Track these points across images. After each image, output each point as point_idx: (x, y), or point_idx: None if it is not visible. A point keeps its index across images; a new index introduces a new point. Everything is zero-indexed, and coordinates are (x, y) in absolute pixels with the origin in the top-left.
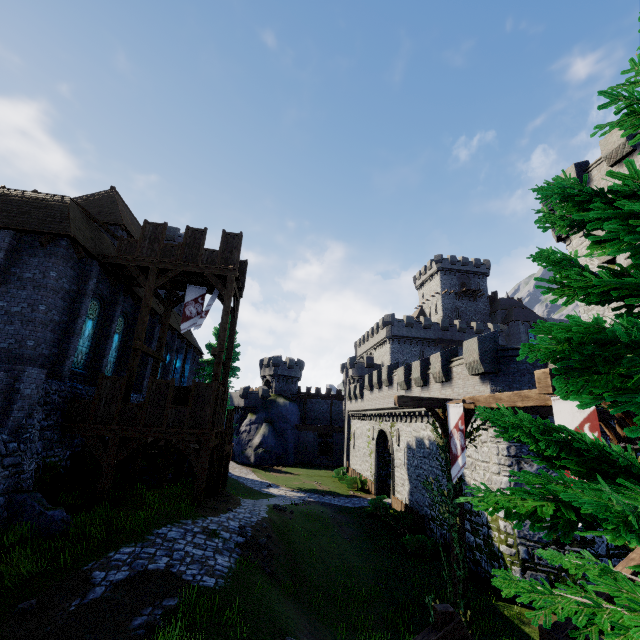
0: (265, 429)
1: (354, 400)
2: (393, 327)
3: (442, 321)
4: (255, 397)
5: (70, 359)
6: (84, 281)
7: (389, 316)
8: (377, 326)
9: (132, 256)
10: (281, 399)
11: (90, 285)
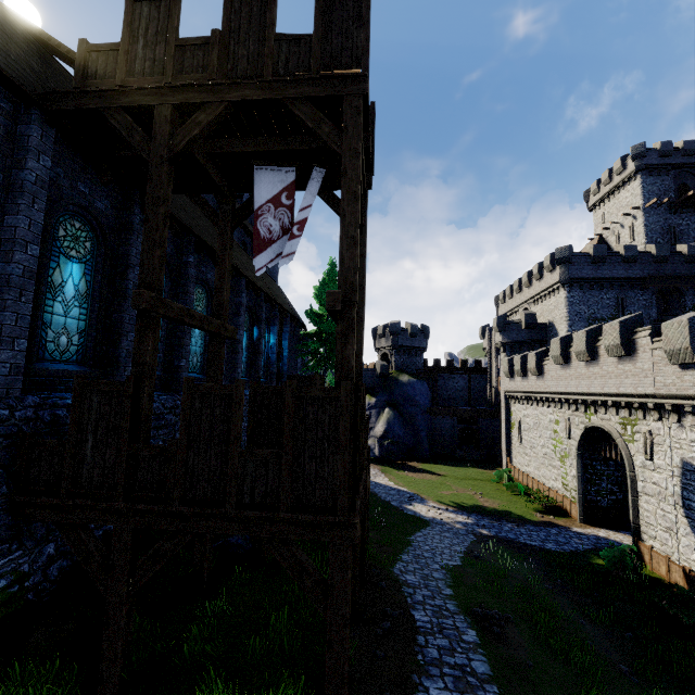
0: (389, 415)
1: (519, 377)
2: (571, 266)
3: (657, 248)
4: (371, 375)
5: (14, 345)
6: (17, 160)
7: (564, 249)
8: (539, 268)
9: (111, 85)
10: (405, 376)
11: (32, 169)
